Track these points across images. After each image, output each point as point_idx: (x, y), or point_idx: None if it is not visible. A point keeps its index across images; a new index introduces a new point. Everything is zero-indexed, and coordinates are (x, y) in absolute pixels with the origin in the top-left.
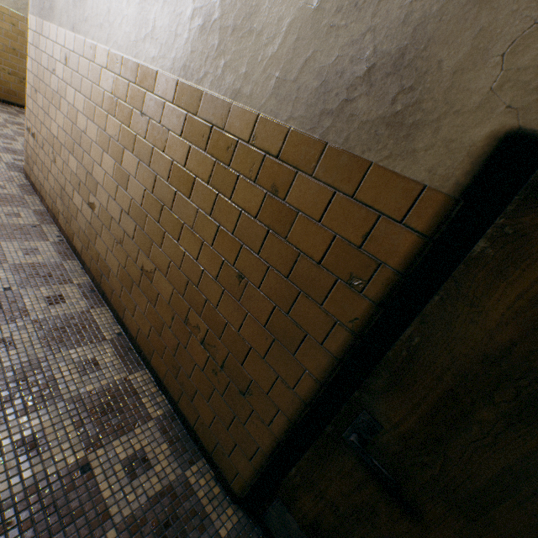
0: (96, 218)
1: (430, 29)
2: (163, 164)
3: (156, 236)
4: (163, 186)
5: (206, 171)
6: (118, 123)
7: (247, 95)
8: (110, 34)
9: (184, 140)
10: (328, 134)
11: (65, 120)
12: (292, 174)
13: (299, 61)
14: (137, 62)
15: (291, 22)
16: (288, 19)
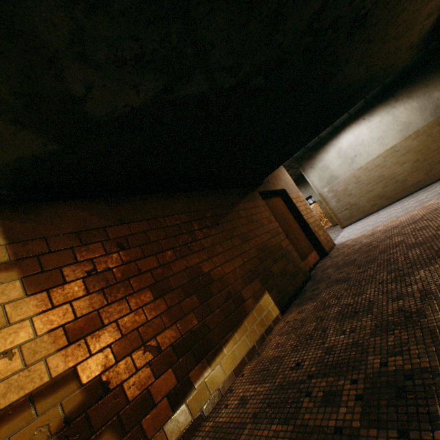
0: (401, 181)
1: (435, 104)
2: (412, 148)
3: (425, 156)
4: (416, 150)
5: (423, 138)
6: (390, 160)
7: (419, 126)
8: (372, 156)
9: (413, 141)
10: (437, 116)
11: (364, 185)
12: (438, 122)
13: (424, 118)
14: (387, 149)
15: (417, 118)
16: (417, 118)
